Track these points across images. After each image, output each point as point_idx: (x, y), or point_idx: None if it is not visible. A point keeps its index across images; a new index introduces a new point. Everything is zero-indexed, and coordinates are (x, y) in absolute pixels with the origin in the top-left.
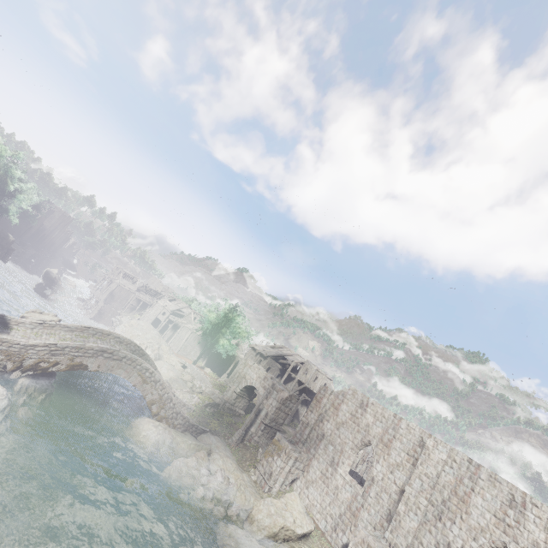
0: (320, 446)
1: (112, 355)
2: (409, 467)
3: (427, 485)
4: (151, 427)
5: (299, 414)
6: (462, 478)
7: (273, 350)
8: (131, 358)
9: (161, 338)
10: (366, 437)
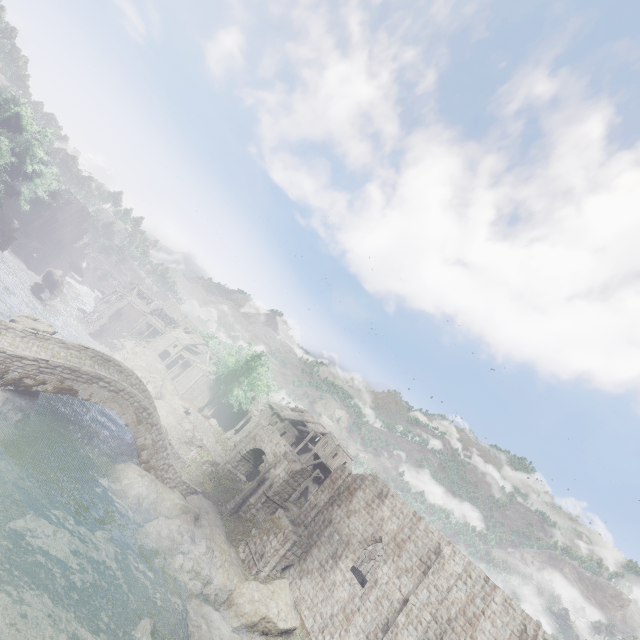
0: (325, 533)
1: (109, 385)
2: (419, 574)
3: (435, 598)
4: (136, 476)
5: (308, 492)
6: (475, 597)
7: (293, 413)
8: (130, 392)
9: (167, 374)
10: (377, 533)
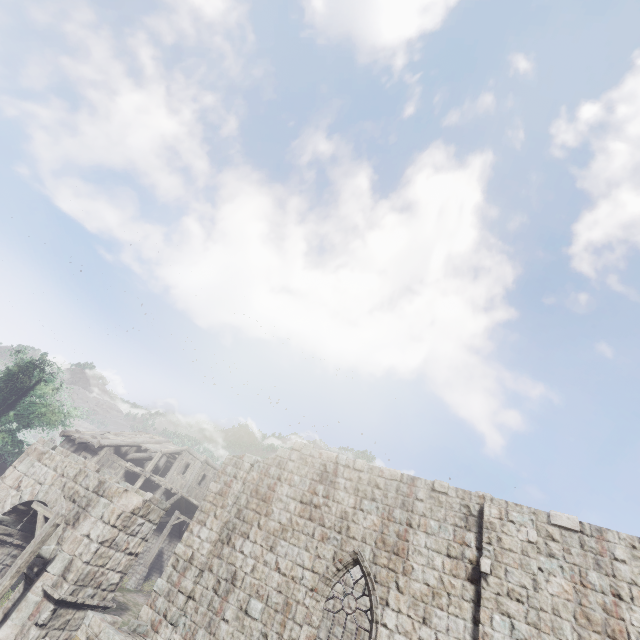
0: (226, 613)
1: None
2: (463, 588)
3: (526, 622)
4: None
5: (163, 561)
6: (584, 572)
7: (117, 438)
8: None
9: None
10: (344, 548)
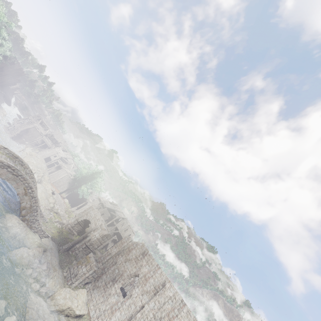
0: (111, 268)
1: (13, 171)
2: (152, 294)
3: (157, 307)
4: (16, 222)
5: (108, 246)
6: (175, 308)
7: (110, 205)
8: (24, 177)
9: (46, 170)
10: (137, 272)
